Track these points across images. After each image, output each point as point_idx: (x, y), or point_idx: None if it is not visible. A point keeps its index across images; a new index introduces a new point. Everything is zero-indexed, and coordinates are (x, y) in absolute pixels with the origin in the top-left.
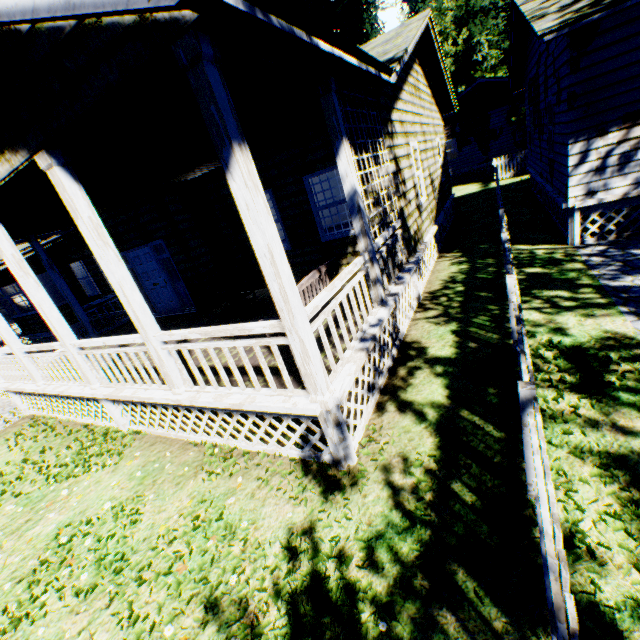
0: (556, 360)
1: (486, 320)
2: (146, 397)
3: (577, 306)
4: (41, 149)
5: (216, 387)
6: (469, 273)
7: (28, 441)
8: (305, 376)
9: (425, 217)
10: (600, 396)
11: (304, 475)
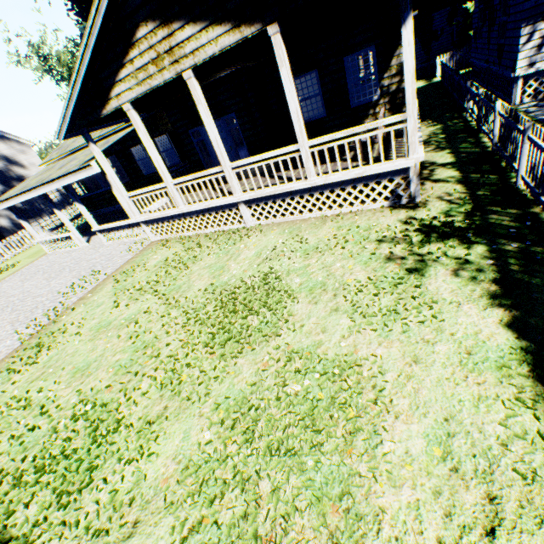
0: None
1: (468, 145)
2: (288, 188)
3: None
4: (273, 22)
5: (340, 171)
6: (444, 129)
7: (176, 246)
8: (410, 145)
9: None
10: None
11: (393, 209)
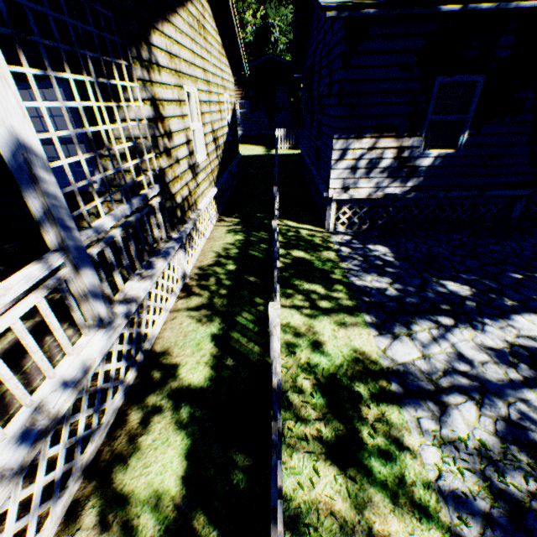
0: (314, 397)
1: (251, 320)
2: None
3: (332, 308)
4: None
5: None
6: (243, 247)
7: None
8: None
9: (203, 179)
10: (355, 468)
11: None
